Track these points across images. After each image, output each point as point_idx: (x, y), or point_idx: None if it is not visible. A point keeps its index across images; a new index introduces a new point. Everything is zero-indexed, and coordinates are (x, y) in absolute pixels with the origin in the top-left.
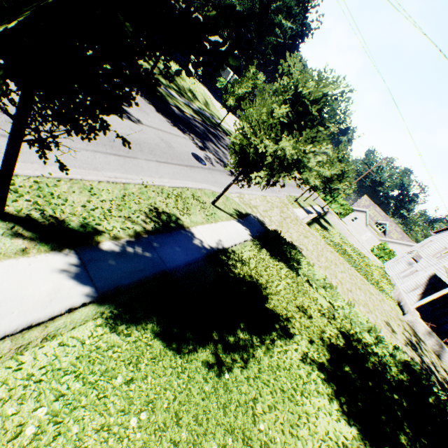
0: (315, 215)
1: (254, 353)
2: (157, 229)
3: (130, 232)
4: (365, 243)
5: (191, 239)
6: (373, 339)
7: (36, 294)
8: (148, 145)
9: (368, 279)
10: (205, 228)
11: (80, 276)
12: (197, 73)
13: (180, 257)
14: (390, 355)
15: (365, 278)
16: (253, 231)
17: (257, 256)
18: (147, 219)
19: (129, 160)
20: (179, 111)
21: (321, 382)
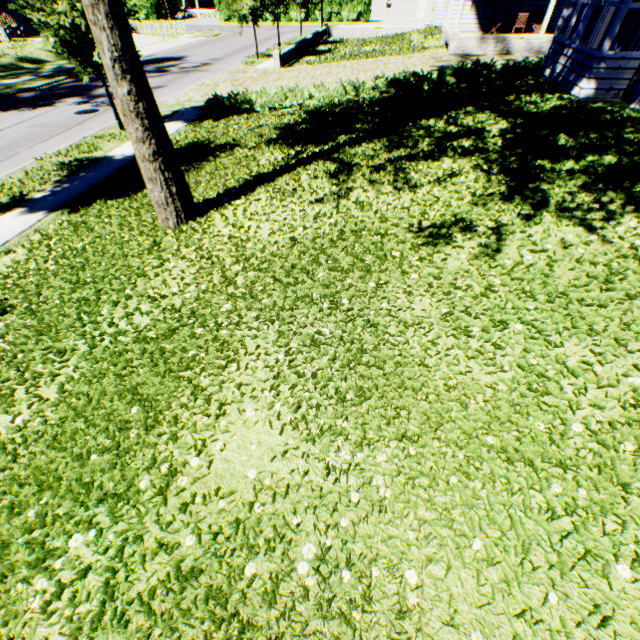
0: (290, 48)
1: (197, 170)
2: (74, 172)
3: (52, 184)
4: (427, 20)
5: (112, 160)
6: (352, 94)
7: (14, 226)
8: (22, 140)
9: (394, 55)
10: (124, 148)
11: (34, 212)
12: (10, 29)
13: (107, 172)
14: (375, 91)
15: (388, 56)
16: (189, 119)
17: (196, 131)
18: (60, 173)
19: (14, 159)
20: (31, 93)
21: (269, 148)
